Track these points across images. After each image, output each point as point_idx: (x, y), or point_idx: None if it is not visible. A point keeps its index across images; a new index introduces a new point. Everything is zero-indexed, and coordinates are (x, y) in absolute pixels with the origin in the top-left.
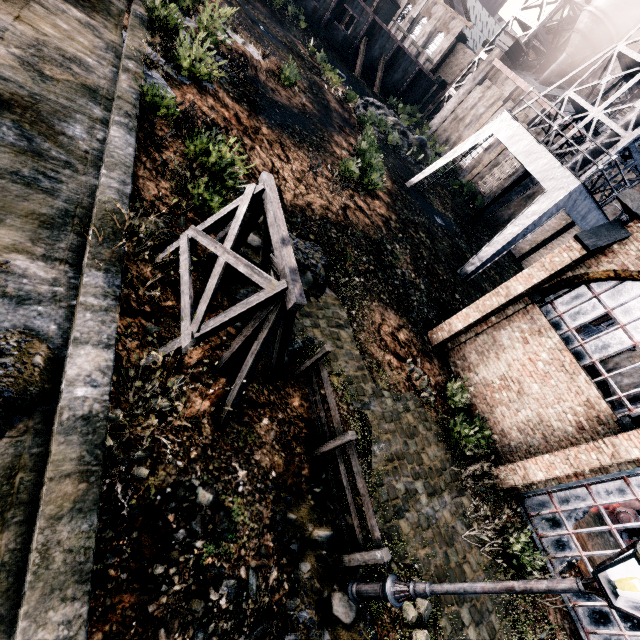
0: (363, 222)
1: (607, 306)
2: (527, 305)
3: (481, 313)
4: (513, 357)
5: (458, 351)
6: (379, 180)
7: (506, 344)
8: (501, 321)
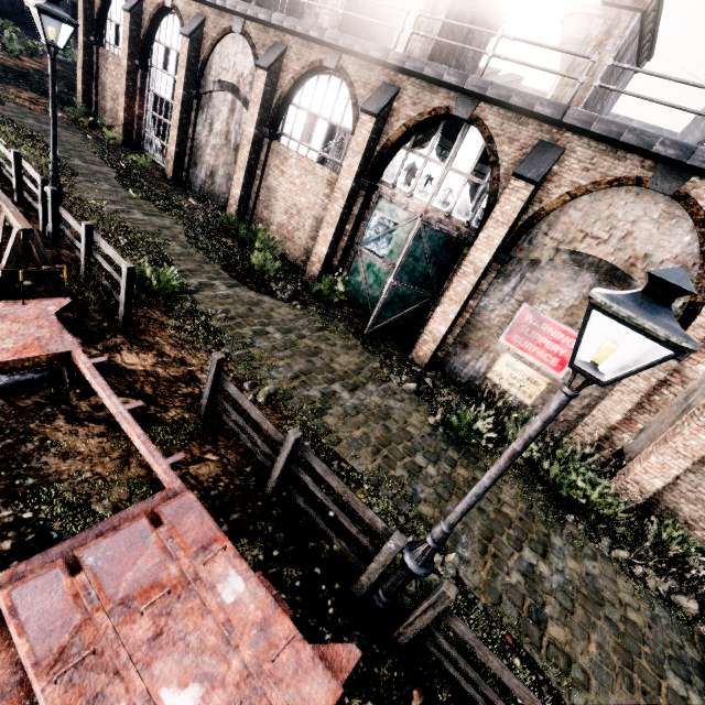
0: (3, 62)
1: (115, 21)
2: (98, 50)
3: (81, 69)
4: (109, 83)
5: (99, 109)
6: (20, 46)
7: (105, 80)
8: (99, 71)
